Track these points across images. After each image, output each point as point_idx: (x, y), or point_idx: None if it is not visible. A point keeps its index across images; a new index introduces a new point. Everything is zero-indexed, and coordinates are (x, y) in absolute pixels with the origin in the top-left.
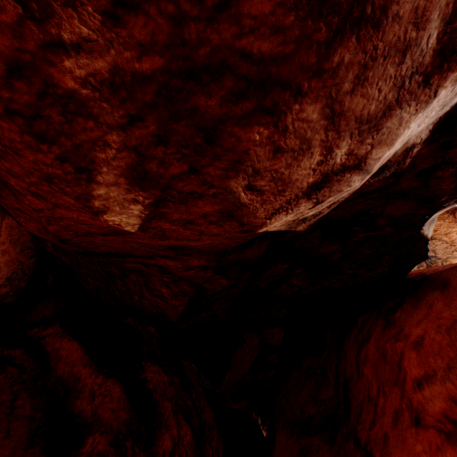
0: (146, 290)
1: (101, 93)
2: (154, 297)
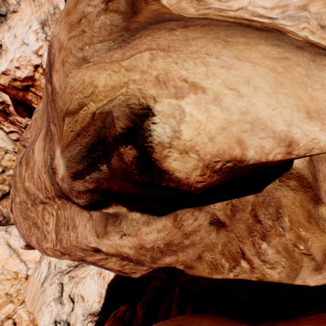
0: None
1: None
2: None
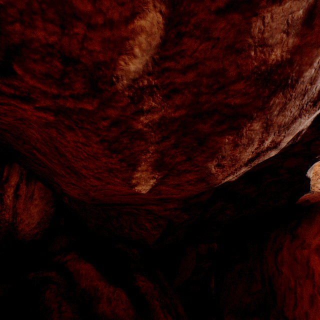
0: (134, 225)
1: (152, 129)
2: (139, 229)
